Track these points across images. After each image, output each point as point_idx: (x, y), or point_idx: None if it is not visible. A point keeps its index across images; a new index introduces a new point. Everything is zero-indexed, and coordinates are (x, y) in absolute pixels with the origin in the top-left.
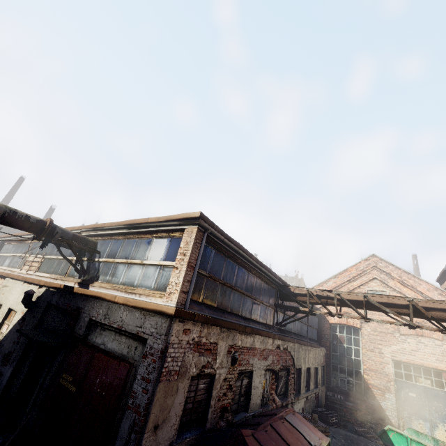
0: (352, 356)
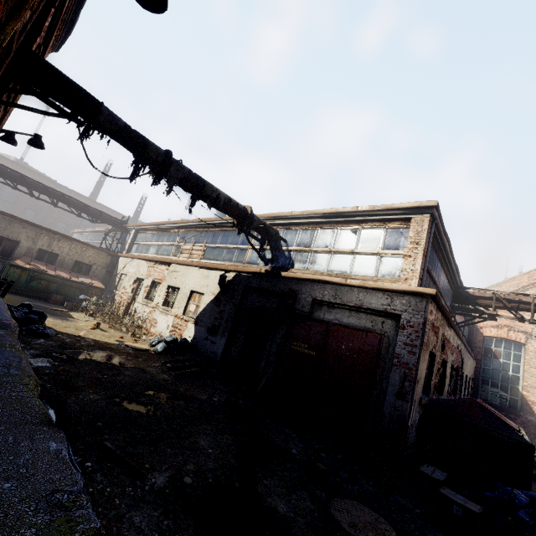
0: (509, 372)
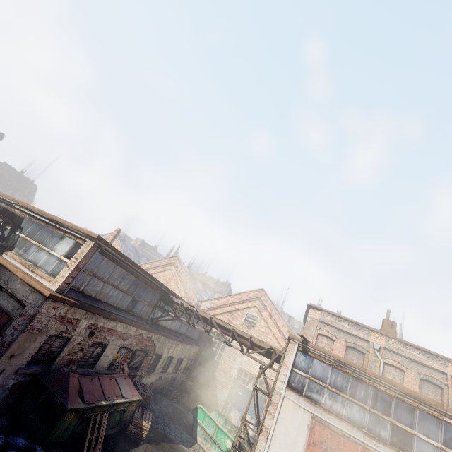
0: (215, 358)
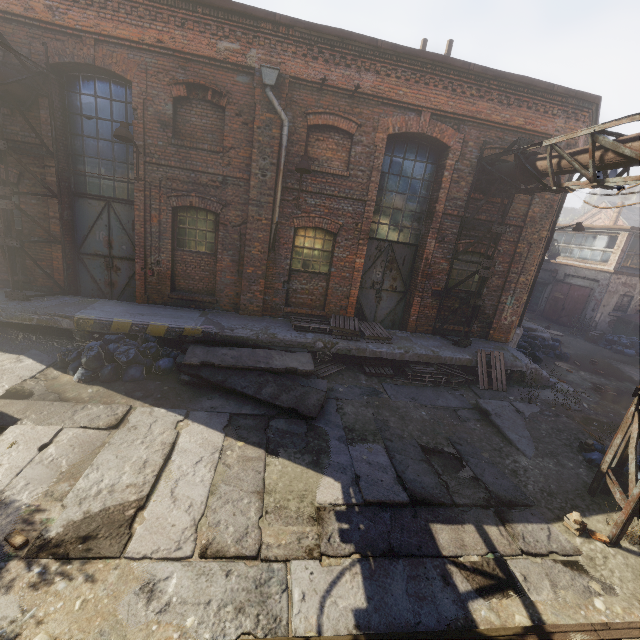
0: None
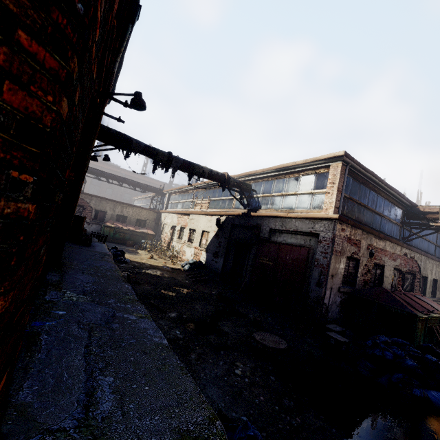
0: None
